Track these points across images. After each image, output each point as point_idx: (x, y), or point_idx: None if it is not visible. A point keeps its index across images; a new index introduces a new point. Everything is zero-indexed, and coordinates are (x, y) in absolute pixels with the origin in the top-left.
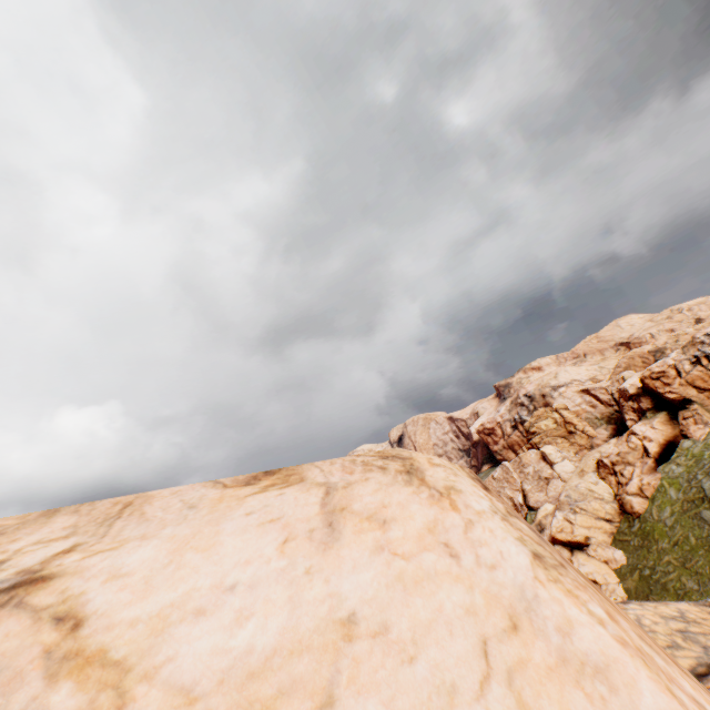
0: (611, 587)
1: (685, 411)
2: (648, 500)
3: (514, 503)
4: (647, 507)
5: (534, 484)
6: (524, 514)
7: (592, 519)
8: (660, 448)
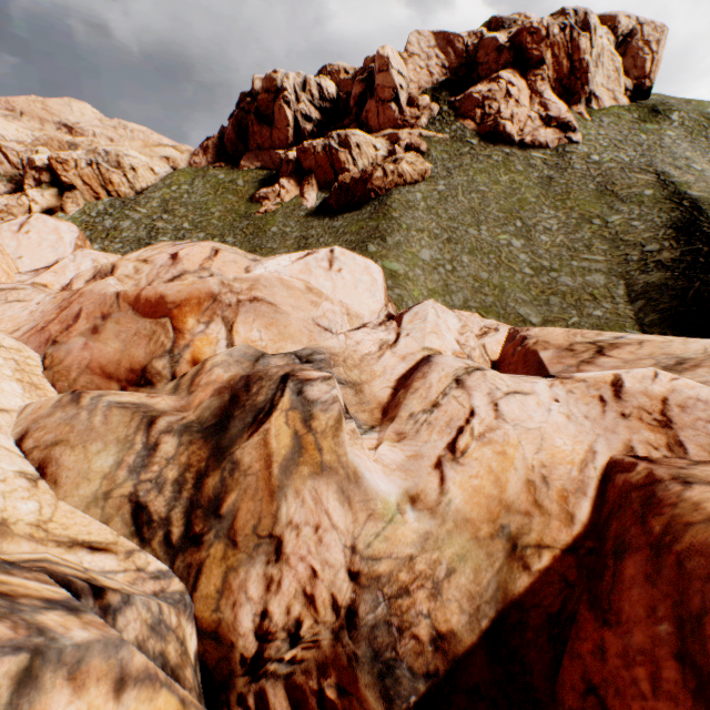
0: None
1: (71, 193)
2: None
3: None
4: None
5: None
6: None
7: None
8: (43, 211)
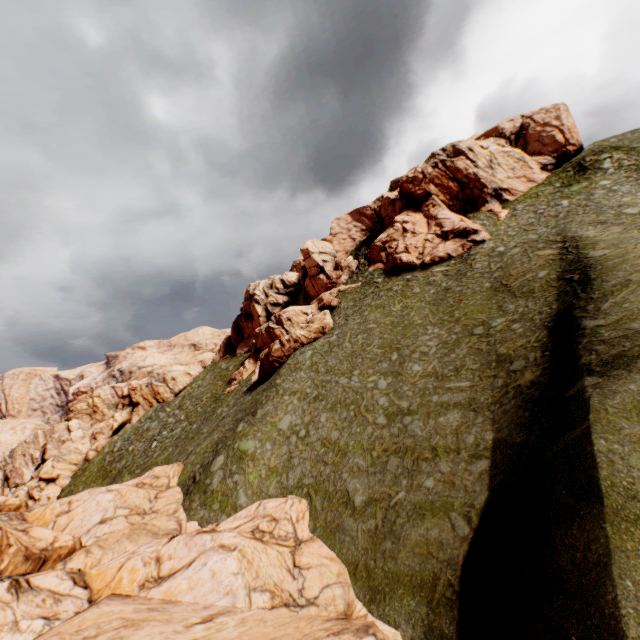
0: (55, 498)
1: (137, 408)
2: (98, 452)
3: (33, 457)
4: (96, 456)
5: (56, 444)
6: (38, 464)
7: (68, 464)
8: (119, 426)
